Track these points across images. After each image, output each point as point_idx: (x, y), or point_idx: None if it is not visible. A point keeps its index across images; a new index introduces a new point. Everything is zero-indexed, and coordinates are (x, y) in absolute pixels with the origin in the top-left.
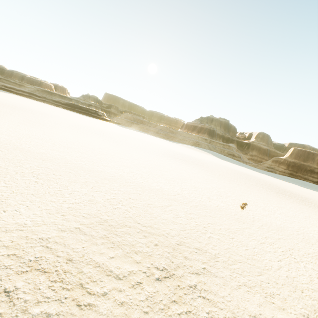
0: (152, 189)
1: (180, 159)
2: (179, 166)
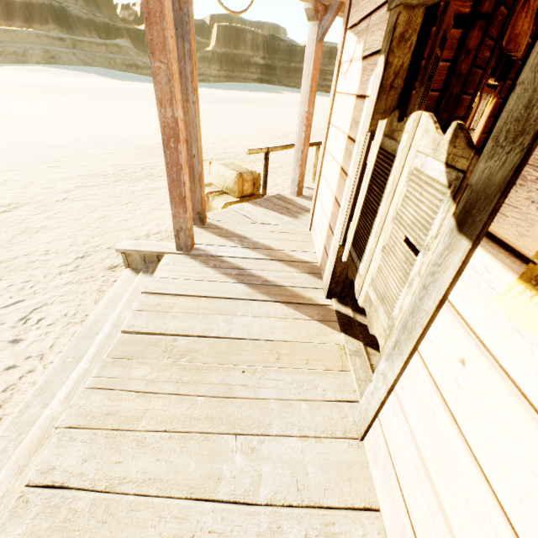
0: (63, 125)
1: (48, 93)
2: (63, 101)
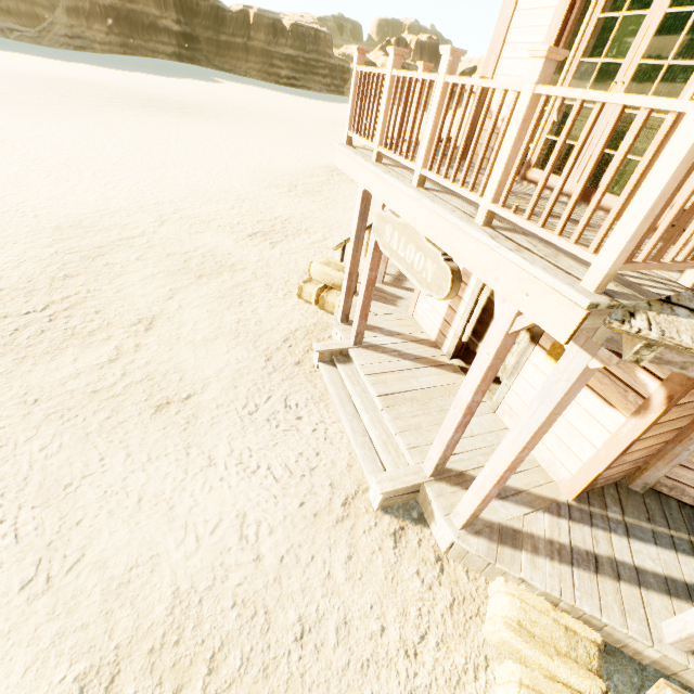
0: (5, 181)
1: None
2: None
